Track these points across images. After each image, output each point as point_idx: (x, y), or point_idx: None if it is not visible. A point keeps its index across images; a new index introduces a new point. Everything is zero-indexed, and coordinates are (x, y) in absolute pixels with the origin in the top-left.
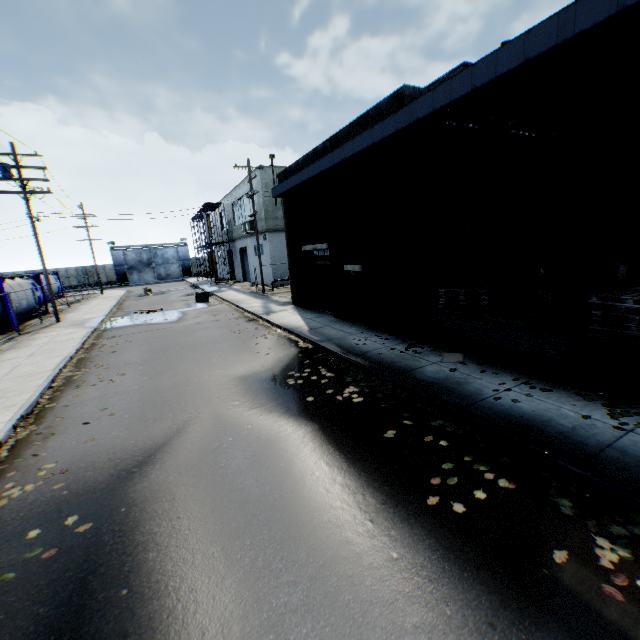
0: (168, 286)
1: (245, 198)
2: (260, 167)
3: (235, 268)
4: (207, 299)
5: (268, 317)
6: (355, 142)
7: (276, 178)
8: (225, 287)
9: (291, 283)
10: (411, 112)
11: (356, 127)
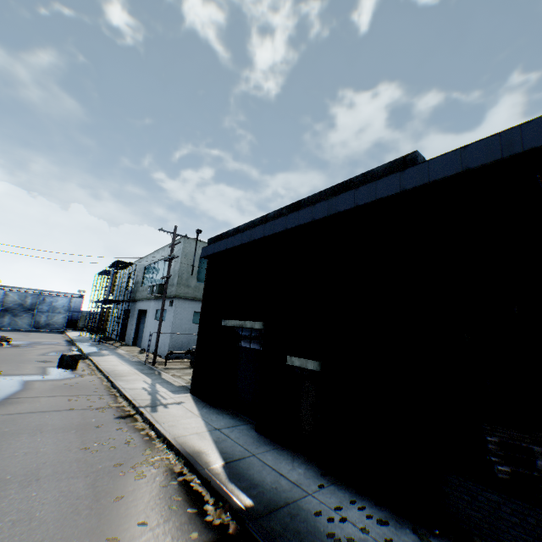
0: (40, 337)
1: (161, 263)
2: (186, 236)
3: (128, 329)
4: (76, 364)
5: (153, 415)
6: (361, 191)
7: (198, 250)
8: (108, 349)
9: (195, 363)
10: (506, 141)
11: (330, 194)
